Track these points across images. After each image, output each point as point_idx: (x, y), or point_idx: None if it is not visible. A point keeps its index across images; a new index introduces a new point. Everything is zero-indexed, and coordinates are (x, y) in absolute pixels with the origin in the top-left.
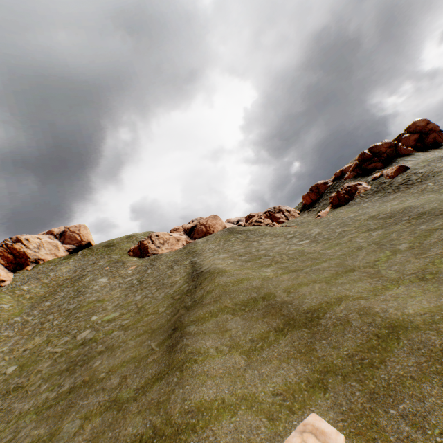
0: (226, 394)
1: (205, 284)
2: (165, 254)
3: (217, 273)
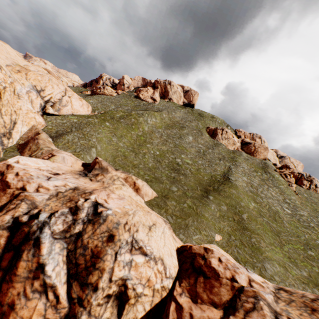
0: (210, 217)
1: (226, 186)
2: (222, 146)
3: (234, 186)
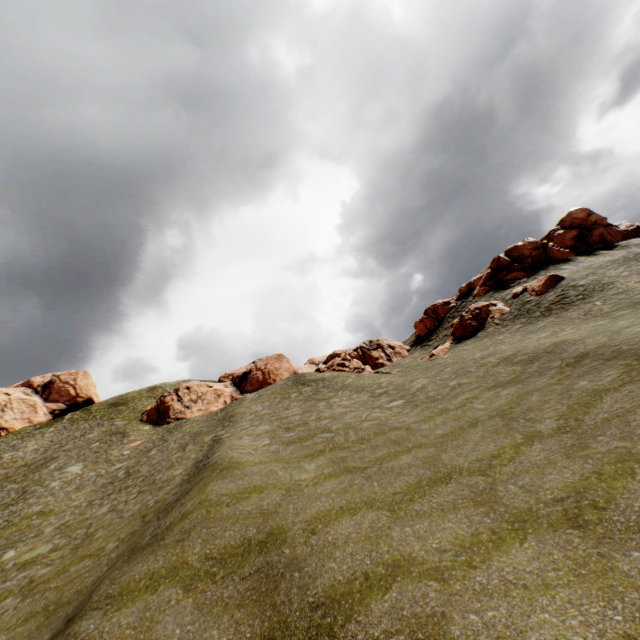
0: None
1: (191, 496)
2: (192, 419)
3: (220, 472)
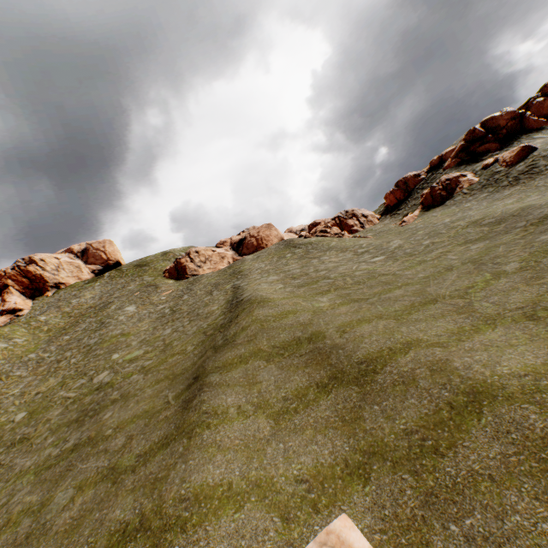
0: (236, 476)
1: (241, 318)
2: (206, 275)
3: (258, 304)
